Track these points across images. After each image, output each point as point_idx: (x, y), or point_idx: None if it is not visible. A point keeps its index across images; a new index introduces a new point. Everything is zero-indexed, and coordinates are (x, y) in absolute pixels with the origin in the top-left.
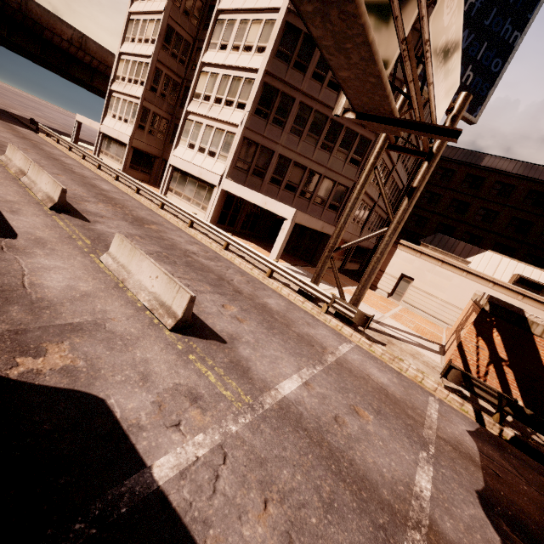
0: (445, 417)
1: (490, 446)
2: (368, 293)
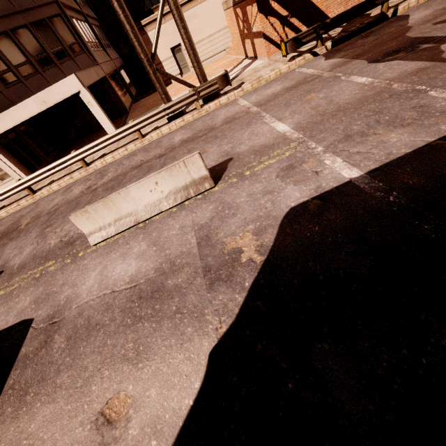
0: (314, 67)
1: (337, 54)
2: (175, 87)
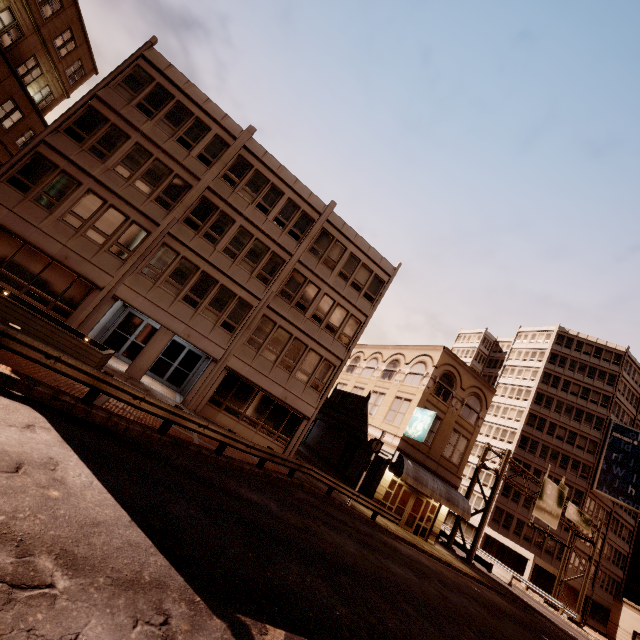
0: None
1: None
2: (604, 638)
